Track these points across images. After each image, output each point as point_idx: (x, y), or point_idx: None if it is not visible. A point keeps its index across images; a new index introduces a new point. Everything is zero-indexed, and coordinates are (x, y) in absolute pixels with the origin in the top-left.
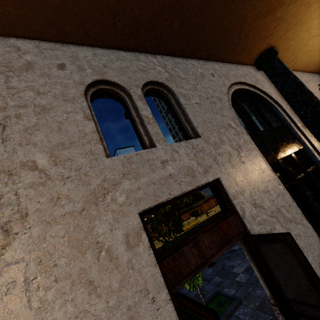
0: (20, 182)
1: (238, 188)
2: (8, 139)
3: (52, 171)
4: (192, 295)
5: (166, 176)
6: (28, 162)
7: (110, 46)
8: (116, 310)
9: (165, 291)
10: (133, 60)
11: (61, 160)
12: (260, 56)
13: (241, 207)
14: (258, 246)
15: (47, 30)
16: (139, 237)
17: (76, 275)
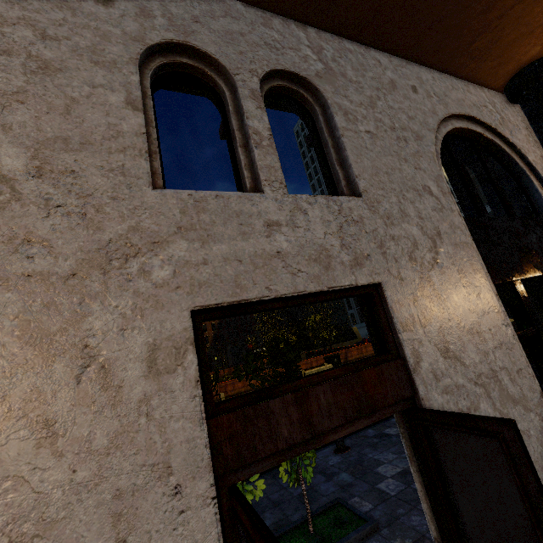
0: None
1: (417, 311)
2: None
3: (28, 186)
4: (293, 493)
5: (270, 253)
6: None
7: None
8: (89, 493)
9: (207, 479)
10: (258, 23)
11: (54, 170)
12: (522, 73)
13: (414, 350)
14: (434, 435)
15: None
16: (180, 357)
17: (19, 401)
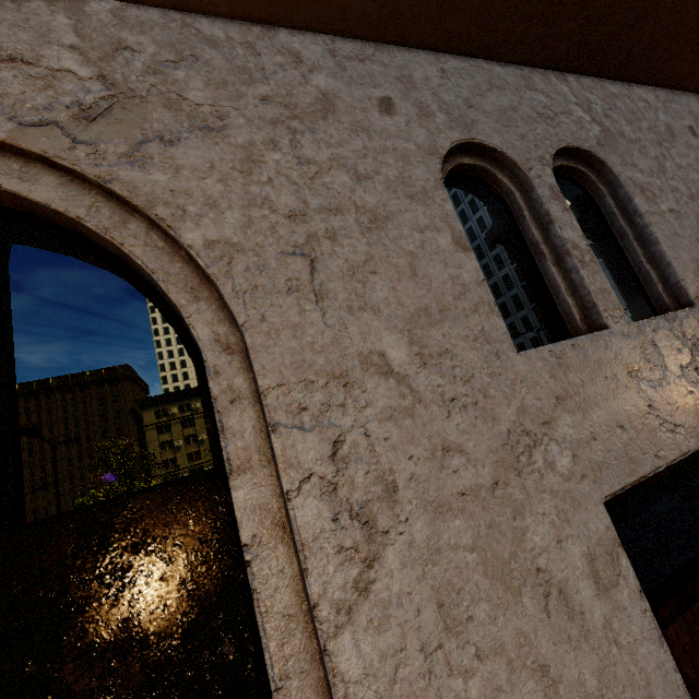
0: (367, 404)
1: None
2: (325, 295)
3: (421, 381)
4: None
5: (642, 409)
6: (372, 354)
7: (474, 50)
8: None
9: None
10: (522, 88)
11: (432, 354)
12: None
13: None
14: None
15: (358, 8)
16: (616, 564)
17: (512, 648)
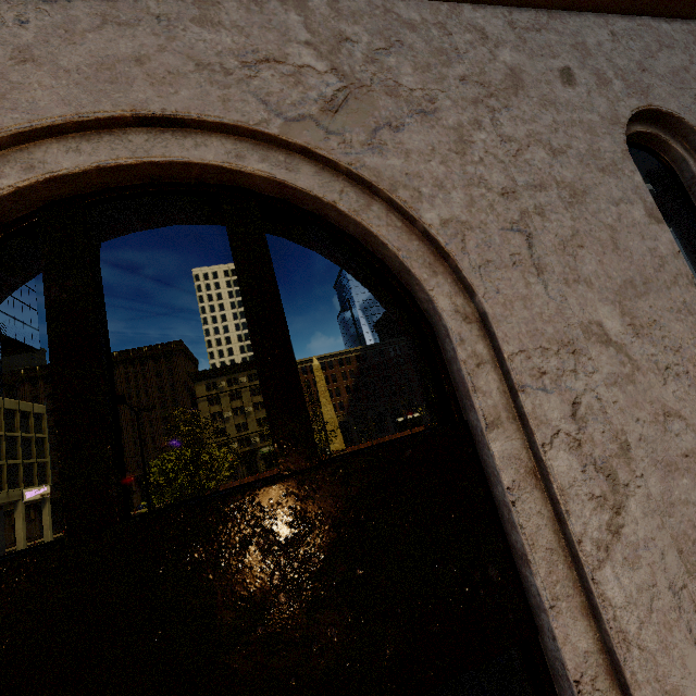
0: (593, 370)
1: None
2: (544, 268)
3: (636, 350)
4: None
5: None
6: (591, 324)
7: (643, 8)
8: None
9: None
10: (691, 45)
11: (642, 325)
12: None
13: None
14: None
15: None
16: None
17: None
